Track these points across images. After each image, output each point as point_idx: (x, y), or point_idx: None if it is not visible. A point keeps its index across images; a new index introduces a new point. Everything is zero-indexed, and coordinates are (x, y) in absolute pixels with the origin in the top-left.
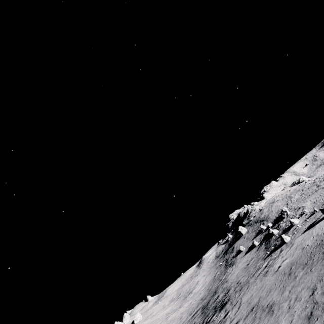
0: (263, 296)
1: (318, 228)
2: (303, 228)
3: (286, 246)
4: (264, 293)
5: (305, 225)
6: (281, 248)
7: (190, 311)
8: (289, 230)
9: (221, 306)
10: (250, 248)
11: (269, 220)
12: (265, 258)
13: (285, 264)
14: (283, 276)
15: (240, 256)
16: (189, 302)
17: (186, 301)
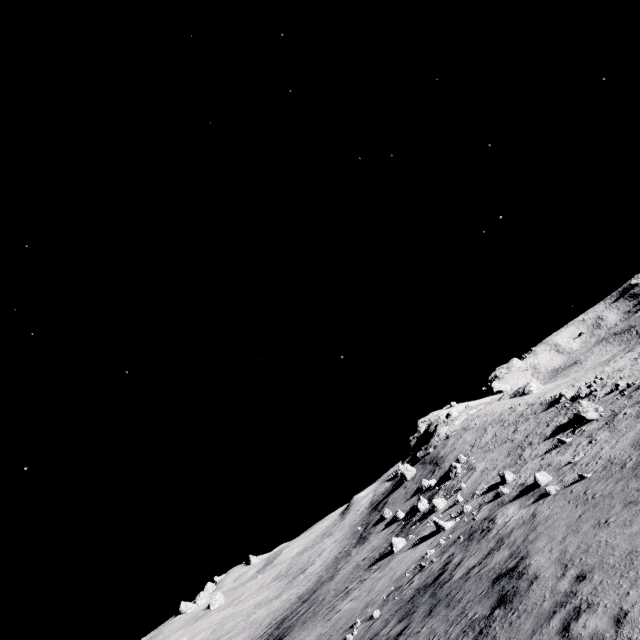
0: None
1: (411, 556)
2: (422, 534)
3: (386, 562)
4: None
5: (431, 525)
6: (383, 562)
7: (275, 616)
8: (428, 516)
9: None
10: (394, 520)
11: (441, 469)
12: (367, 568)
13: (341, 612)
14: (315, 639)
15: (379, 528)
16: (290, 592)
17: (290, 587)
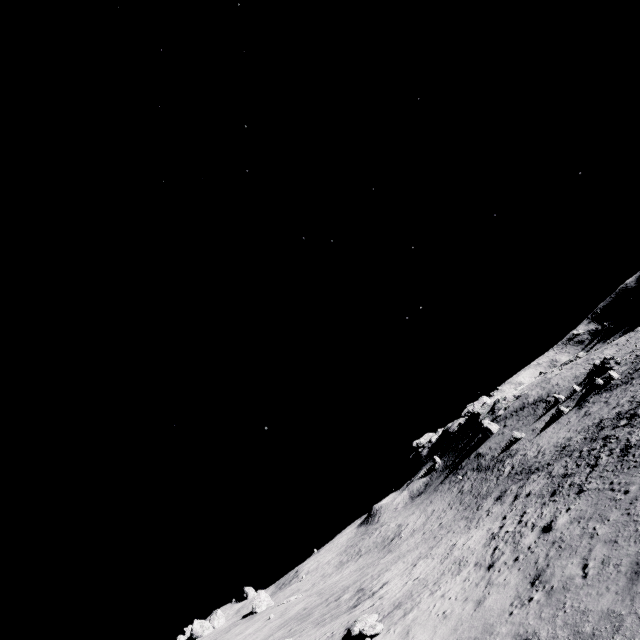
0: None
1: None
2: None
3: None
4: None
5: None
6: None
7: (458, 520)
8: None
9: (634, 408)
10: (548, 423)
11: (562, 391)
12: None
13: None
14: None
15: (522, 443)
16: (414, 537)
17: (399, 543)
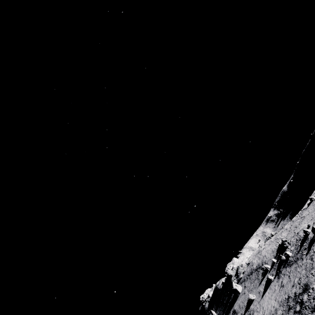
0: None
1: None
2: None
3: None
4: None
5: None
6: None
7: None
8: (306, 239)
9: (301, 293)
10: (265, 288)
11: (268, 261)
12: (307, 254)
13: None
14: None
15: (255, 303)
16: None
17: None
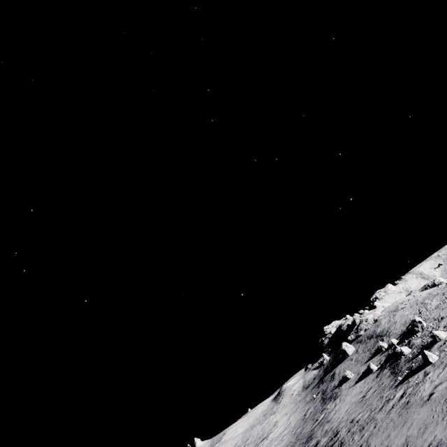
0: (413, 434)
1: None
2: None
3: (433, 367)
4: (414, 431)
5: None
6: (425, 371)
7: None
8: (431, 347)
9: None
10: (364, 375)
11: (392, 335)
12: (397, 386)
13: (442, 389)
14: (445, 405)
15: (346, 386)
16: None
17: None
